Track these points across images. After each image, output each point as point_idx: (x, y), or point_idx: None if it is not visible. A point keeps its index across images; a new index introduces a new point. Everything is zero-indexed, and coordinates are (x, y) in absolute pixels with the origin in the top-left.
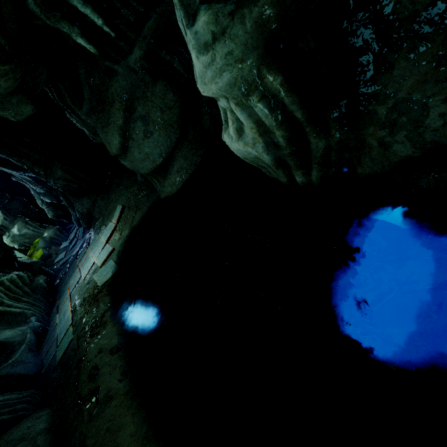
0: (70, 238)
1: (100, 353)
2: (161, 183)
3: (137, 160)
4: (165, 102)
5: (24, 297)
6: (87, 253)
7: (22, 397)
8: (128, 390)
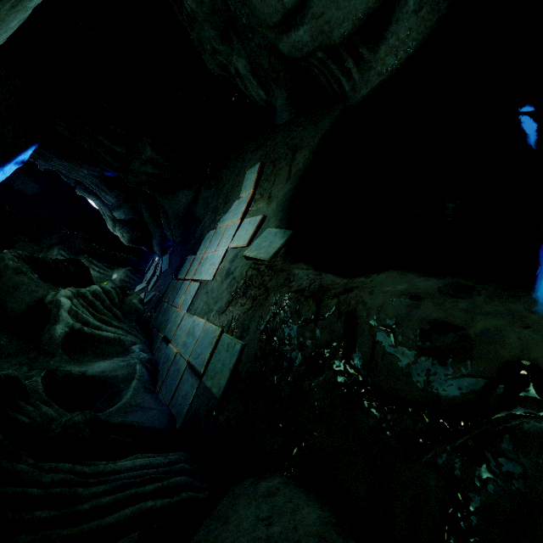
0: (148, 277)
1: (423, 299)
2: (365, 63)
3: (334, 3)
4: None
5: (114, 323)
6: (199, 256)
7: (169, 462)
8: None
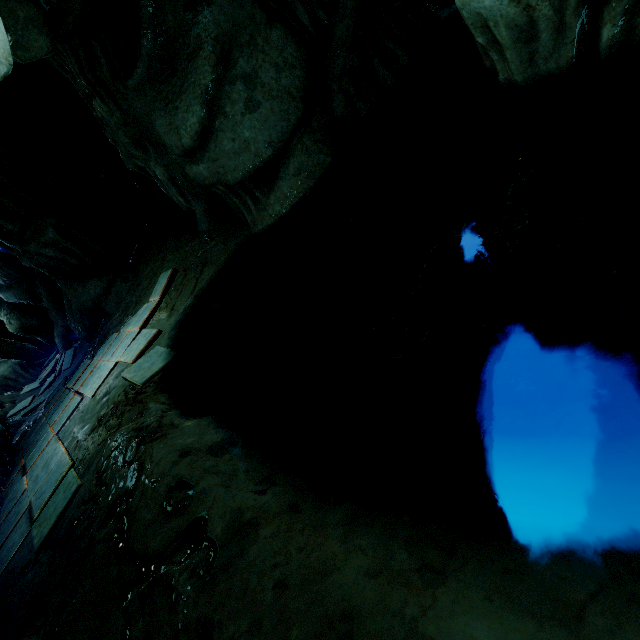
0: (43, 375)
1: (187, 456)
2: (260, 203)
3: (226, 154)
4: (285, 56)
5: None
6: (94, 363)
7: None
8: (292, 502)
